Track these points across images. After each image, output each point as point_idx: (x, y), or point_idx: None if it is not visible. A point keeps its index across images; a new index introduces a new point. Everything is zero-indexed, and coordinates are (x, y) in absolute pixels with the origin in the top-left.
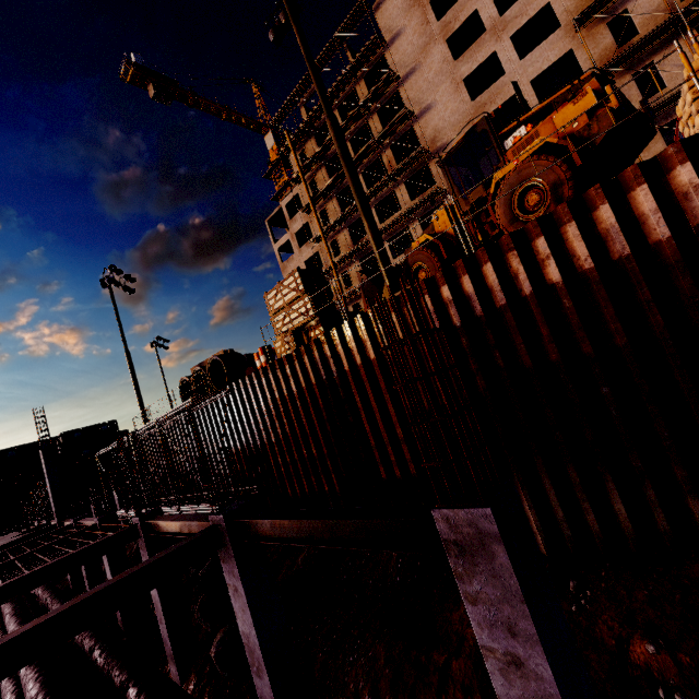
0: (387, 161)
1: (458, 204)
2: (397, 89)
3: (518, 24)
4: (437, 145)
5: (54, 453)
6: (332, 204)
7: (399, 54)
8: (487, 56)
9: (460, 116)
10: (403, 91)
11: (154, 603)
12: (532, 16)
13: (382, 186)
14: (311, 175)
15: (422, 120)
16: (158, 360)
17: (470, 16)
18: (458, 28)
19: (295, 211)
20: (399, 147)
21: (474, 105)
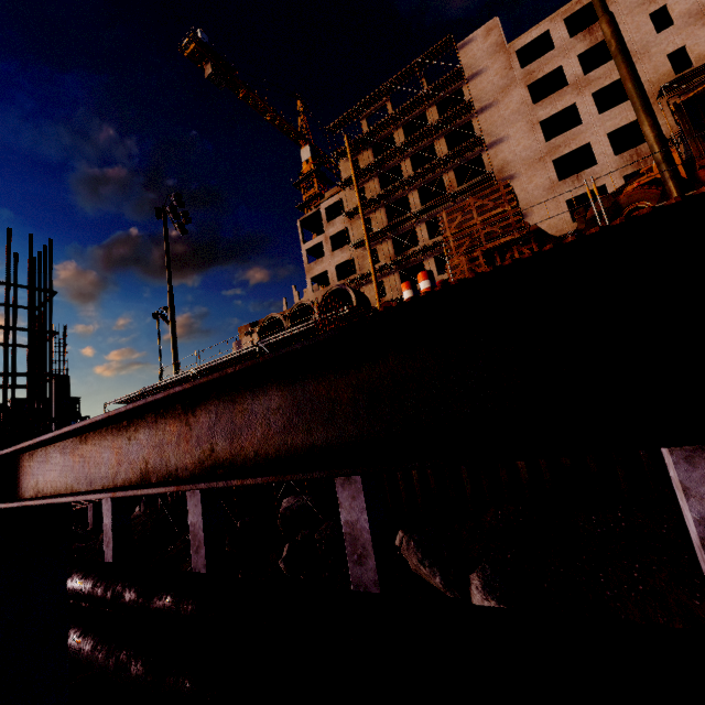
0: (448, 181)
1: (696, 147)
2: (469, 119)
3: (601, 84)
4: (504, 175)
5: (67, 384)
6: (379, 214)
7: (477, 89)
8: (567, 105)
9: (532, 153)
10: (476, 122)
11: (347, 534)
12: (615, 80)
13: (441, 203)
14: (361, 183)
15: (491, 150)
16: (158, 334)
17: (554, 70)
18: (540, 78)
19: (330, 217)
20: (458, 174)
21: (548, 145)
